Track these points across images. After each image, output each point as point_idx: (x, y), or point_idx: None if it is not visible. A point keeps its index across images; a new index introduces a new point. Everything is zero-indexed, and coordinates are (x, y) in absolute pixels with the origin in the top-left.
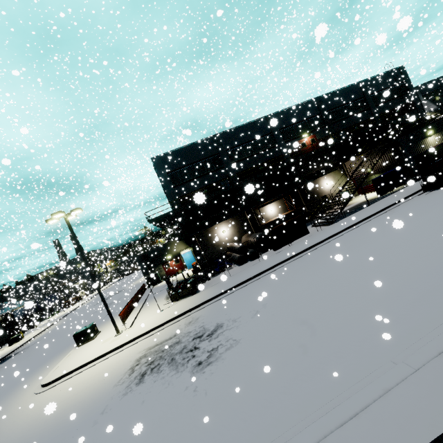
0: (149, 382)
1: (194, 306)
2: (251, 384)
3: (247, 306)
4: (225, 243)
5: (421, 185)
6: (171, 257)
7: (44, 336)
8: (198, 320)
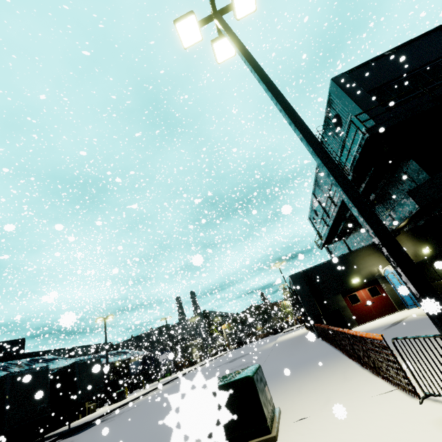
0: None
1: None
2: None
3: None
4: None
5: None
6: (359, 282)
7: (146, 399)
8: None
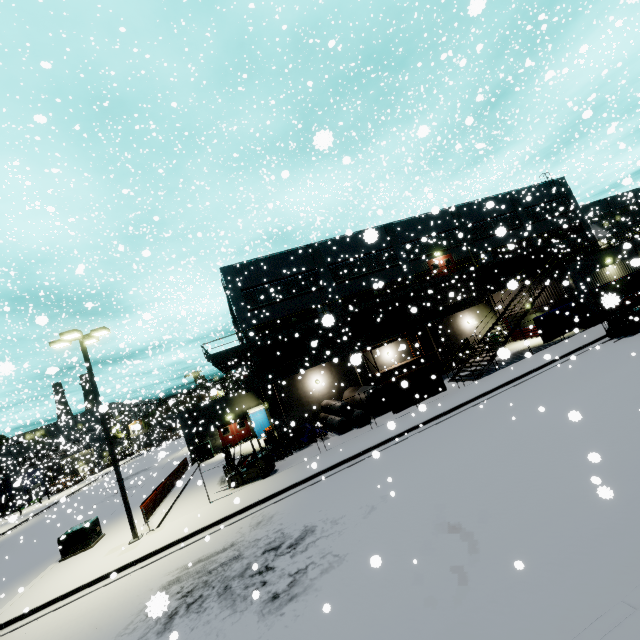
0: (182, 630)
1: (266, 495)
2: (370, 639)
3: (355, 498)
4: (319, 399)
5: (606, 330)
6: (233, 418)
7: (8, 539)
8: (272, 519)
